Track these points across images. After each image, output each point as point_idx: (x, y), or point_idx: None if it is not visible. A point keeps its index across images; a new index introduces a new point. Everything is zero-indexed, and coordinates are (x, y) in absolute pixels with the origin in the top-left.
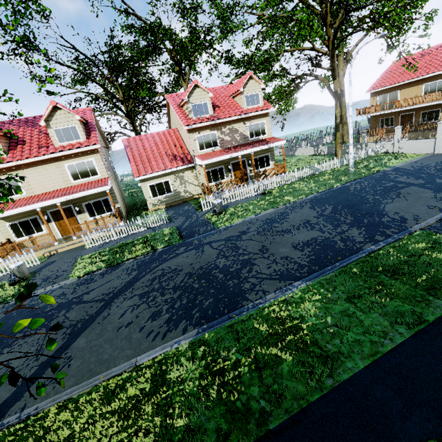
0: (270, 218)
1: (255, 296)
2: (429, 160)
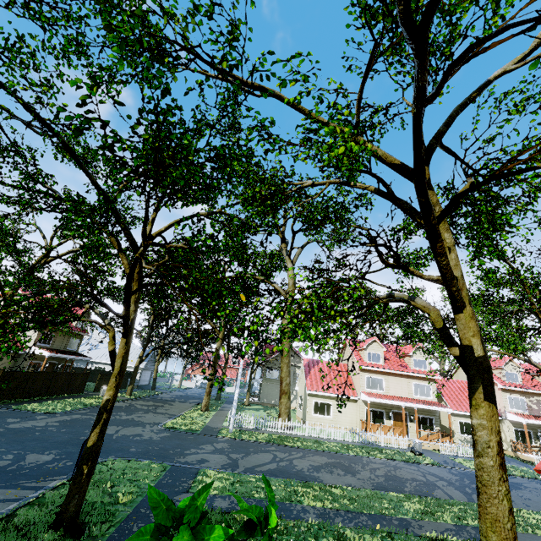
0: None
1: None
2: None
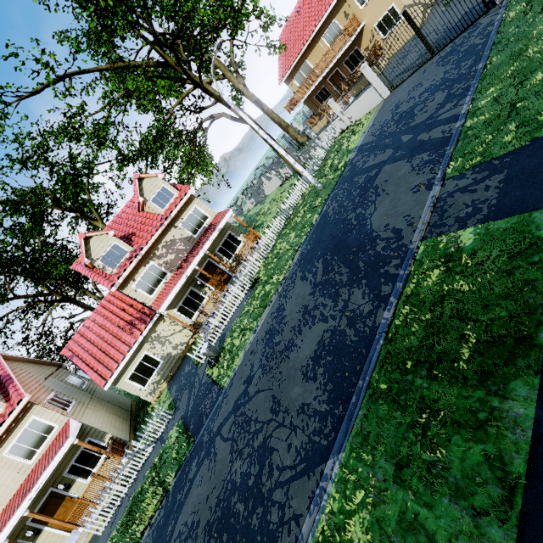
0: (268, 329)
1: (289, 540)
2: (384, 113)
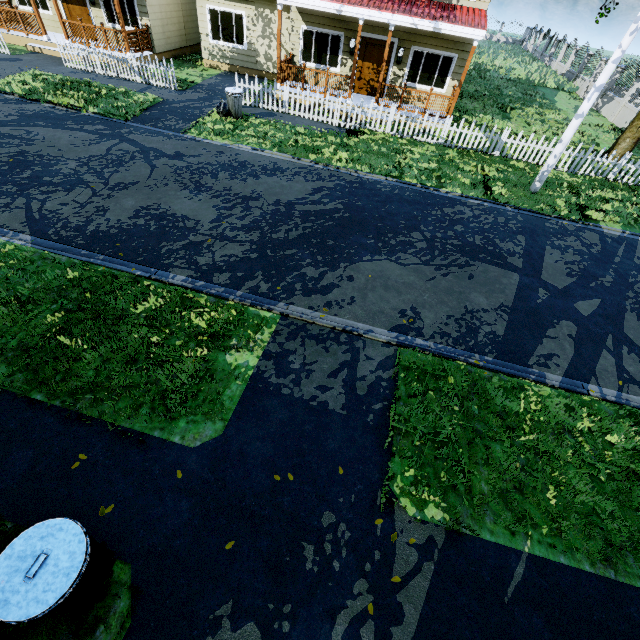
0: (247, 163)
1: None
2: None
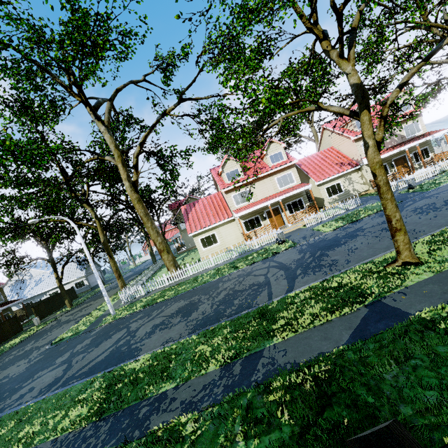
0: None
1: None
2: None
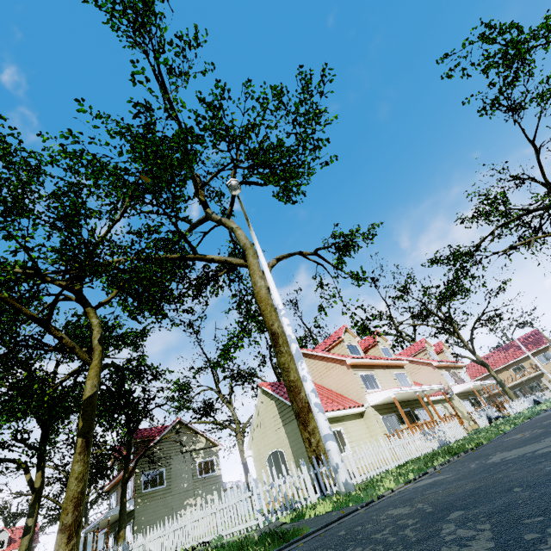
0: None
1: None
2: None
